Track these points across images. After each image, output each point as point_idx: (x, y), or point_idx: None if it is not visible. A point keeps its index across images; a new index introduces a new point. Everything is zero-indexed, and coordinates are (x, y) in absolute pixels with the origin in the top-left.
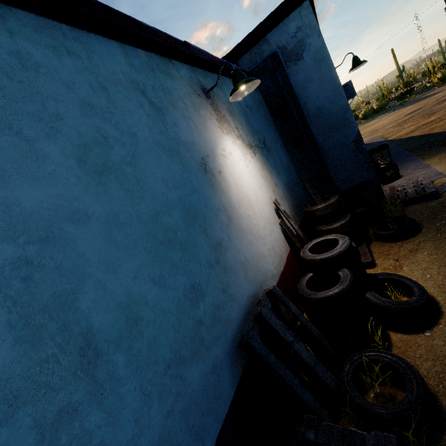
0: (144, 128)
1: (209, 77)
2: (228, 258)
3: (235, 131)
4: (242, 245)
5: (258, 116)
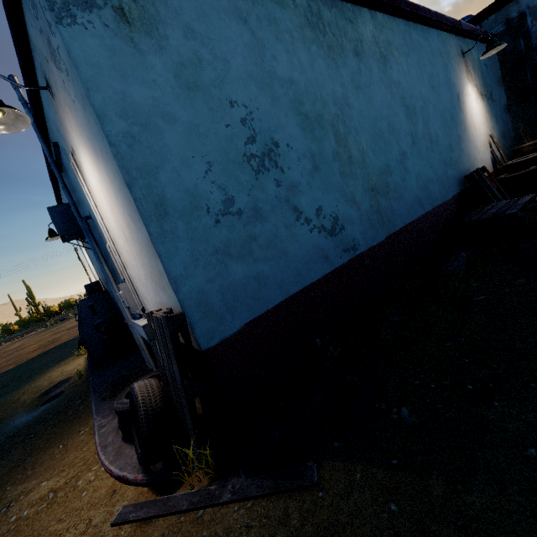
0: (441, 73)
1: (465, 43)
2: (462, 146)
3: (474, 82)
4: (468, 146)
5: (490, 73)
